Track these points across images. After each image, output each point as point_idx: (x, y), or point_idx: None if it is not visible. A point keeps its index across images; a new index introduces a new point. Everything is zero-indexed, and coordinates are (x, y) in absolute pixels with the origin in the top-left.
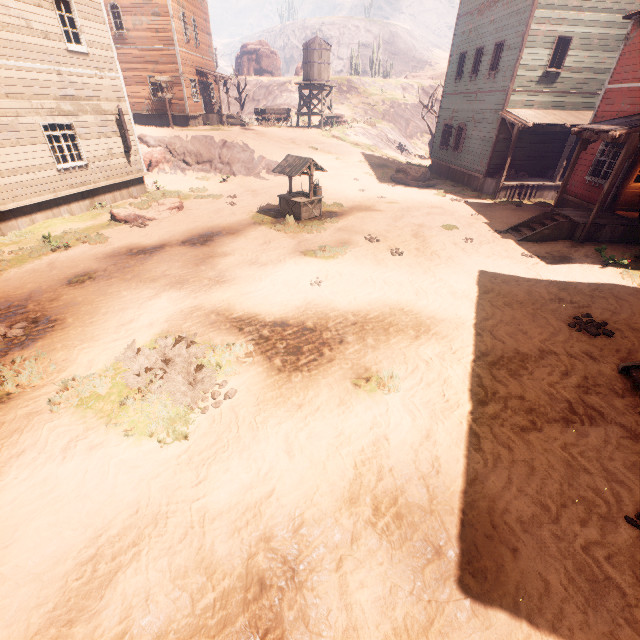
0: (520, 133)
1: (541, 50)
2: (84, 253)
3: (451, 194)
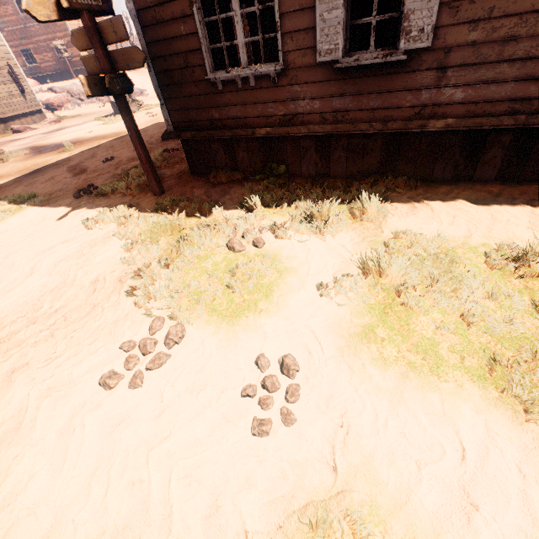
0: None
1: None
2: None
3: None
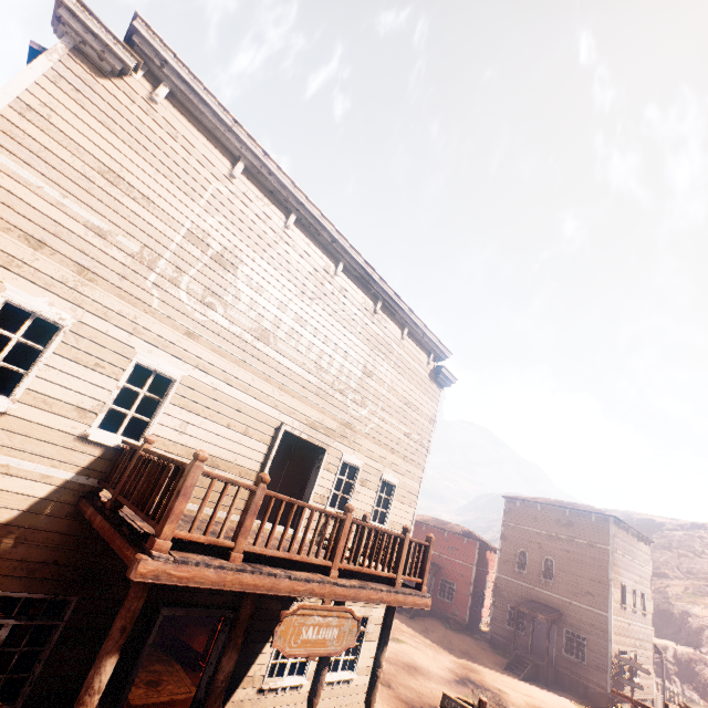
0: None
1: None
2: None
3: None
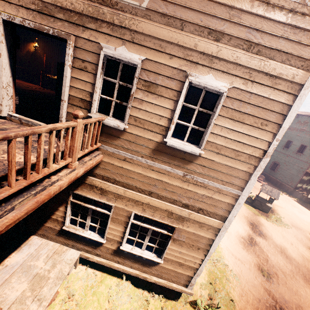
0: (308, 177)
1: None
2: (231, 242)
3: (282, 193)
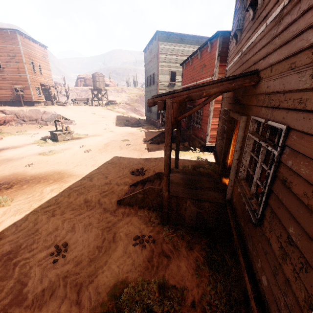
0: None
1: (166, 76)
2: None
3: (144, 129)
